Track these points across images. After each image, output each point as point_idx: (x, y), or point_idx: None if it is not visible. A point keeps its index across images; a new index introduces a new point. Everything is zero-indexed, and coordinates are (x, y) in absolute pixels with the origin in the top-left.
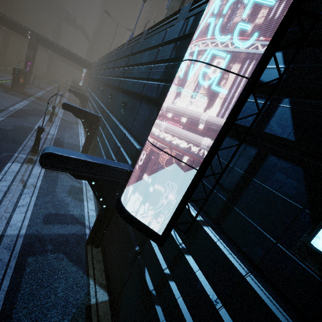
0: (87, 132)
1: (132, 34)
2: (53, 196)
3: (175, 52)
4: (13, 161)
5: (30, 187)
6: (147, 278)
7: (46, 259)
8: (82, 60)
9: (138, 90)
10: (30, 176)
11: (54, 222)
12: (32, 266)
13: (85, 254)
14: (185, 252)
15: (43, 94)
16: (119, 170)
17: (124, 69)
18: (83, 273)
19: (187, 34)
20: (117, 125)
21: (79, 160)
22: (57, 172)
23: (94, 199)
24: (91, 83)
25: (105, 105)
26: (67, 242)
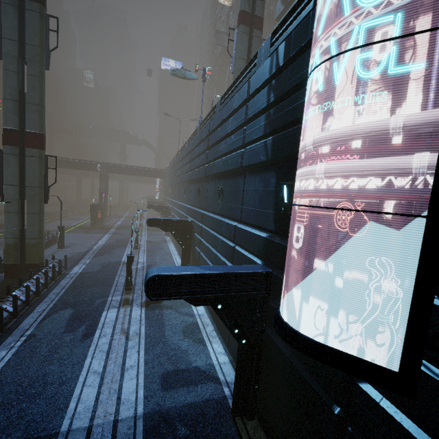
0: (182, 245)
1: (200, 118)
2: (164, 344)
3: (273, 94)
4: (108, 307)
5: (134, 338)
6: None
7: None
8: (153, 171)
9: (235, 165)
10: (131, 322)
11: (176, 385)
12: None
13: (237, 435)
14: None
15: (122, 222)
16: (251, 276)
17: (206, 153)
18: None
19: (283, 65)
20: (219, 220)
21: (193, 276)
22: (160, 309)
23: (218, 336)
24: (169, 190)
25: (194, 205)
26: (203, 417)
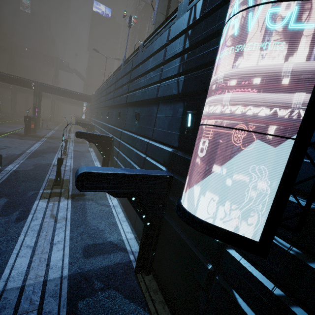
0: (103, 155)
1: (124, 57)
2: (86, 226)
3: (188, 41)
4: (40, 198)
5: (62, 221)
6: (244, 307)
7: (98, 300)
8: (82, 95)
9: (152, 96)
10: (59, 209)
11: (95, 254)
12: (85, 314)
13: (138, 285)
14: (305, 259)
15: (53, 134)
16: (159, 178)
17: (128, 85)
18: (144, 311)
19: (199, 19)
20: (135, 137)
21: (116, 175)
22: (83, 200)
23: (127, 220)
24: (94, 112)
25: (115, 125)
26: (114, 275)
